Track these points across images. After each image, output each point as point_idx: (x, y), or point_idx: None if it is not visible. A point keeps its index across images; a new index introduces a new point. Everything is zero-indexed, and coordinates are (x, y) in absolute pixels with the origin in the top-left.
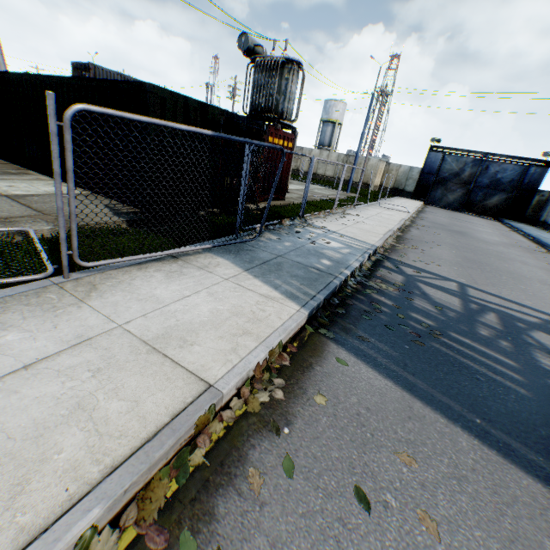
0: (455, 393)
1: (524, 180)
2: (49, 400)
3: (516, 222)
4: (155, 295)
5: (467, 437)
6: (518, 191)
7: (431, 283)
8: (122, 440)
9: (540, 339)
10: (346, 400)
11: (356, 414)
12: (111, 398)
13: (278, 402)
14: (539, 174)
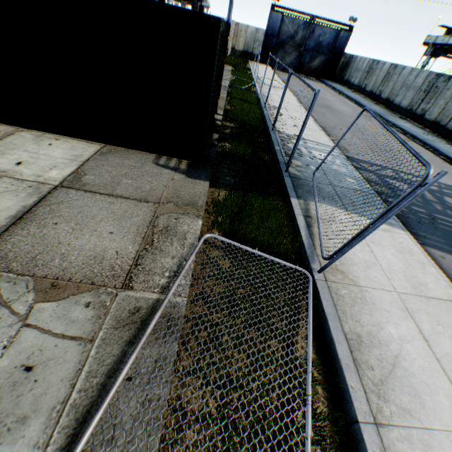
0: None
1: (337, 44)
2: None
3: (331, 81)
4: (364, 259)
5: None
6: (332, 54)
7: (385, 174)
8: None
9: (449, 202)
10: None
11: None
12: None
13: None
14: (346, 38)
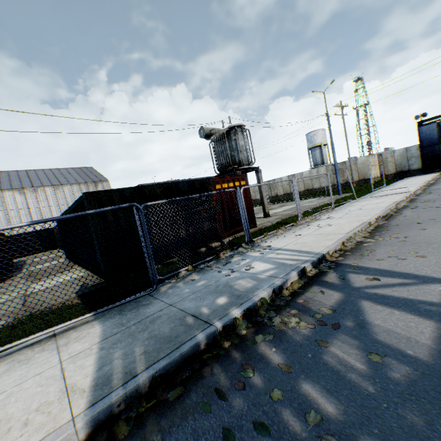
0: None
1: None
2: None
3: None
4: None
5: None
6: None
7: (390, 295)
8: None
9: None
10: None
11: None
12: None
13: None
14: None
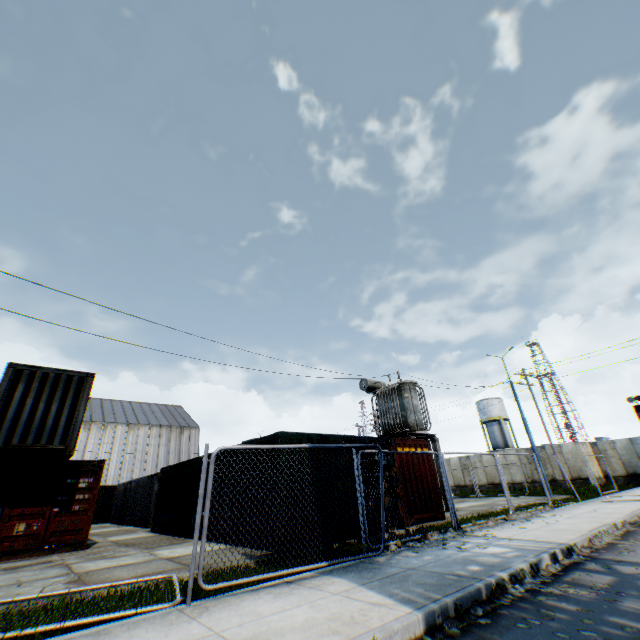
0: None
1: None
2: None
3: None
4: (257, 609)
5: None
6: None
7: None
8: None
9: None
10: None
11: None
12: None
13: None
14: None
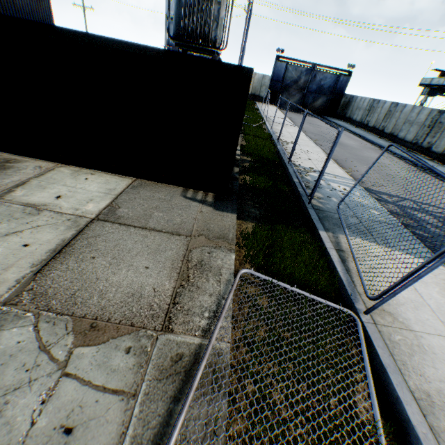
0: None
1: (337, 86)
2: None
3: (333, 118)
4: (409, 298)
5: None
6: (333, 95)
7: (406, 206)
8: None
9: None
10: None
11: None
12: None
13: None
14: (345, 81)
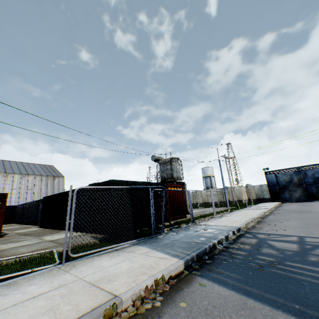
0: (282, 292)
1: None
2: (39, 307)
3: None
4: (102, 264)
5: (286, 315)
6: None
7: (277, 239)
8: (65, 318)
9: None
10: (200, 302)
11: (204, 309)
12: (66, 304)
13: (156, 307)
14: None
